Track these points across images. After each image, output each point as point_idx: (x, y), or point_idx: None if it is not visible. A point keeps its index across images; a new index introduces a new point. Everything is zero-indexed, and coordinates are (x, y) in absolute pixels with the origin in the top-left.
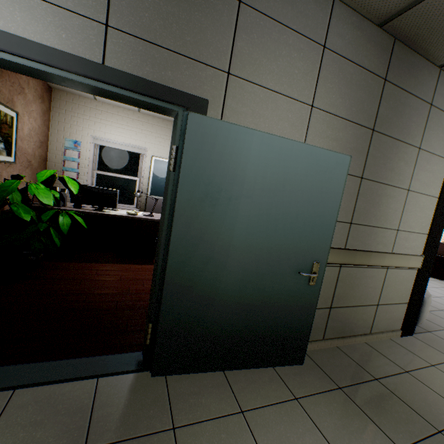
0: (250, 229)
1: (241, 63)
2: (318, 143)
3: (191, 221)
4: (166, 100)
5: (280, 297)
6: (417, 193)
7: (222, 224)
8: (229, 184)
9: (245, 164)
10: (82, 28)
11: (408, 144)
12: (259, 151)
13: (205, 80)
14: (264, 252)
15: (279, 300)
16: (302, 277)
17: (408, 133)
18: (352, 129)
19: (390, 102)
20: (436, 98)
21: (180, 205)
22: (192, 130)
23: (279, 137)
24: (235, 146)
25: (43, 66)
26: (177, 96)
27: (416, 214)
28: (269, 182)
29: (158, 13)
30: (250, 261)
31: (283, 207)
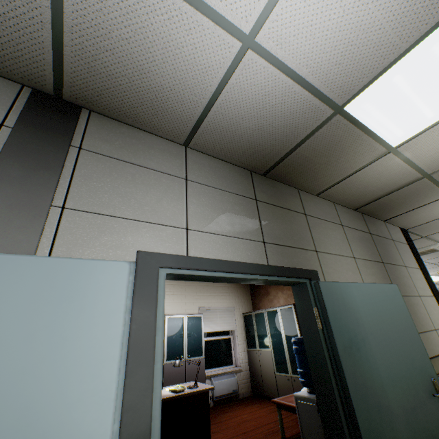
0: (385, 362)
1: (318, 244)
2: (368, 279)
3: (353, 369)
4: (300, 276)
5: (437, 431)
6: (423, 296)
7: (369, 364)
8: (357, 327)
9: (357, 308)
10: (255, 247)
11: (400, 265)
12: (358, 296)
13: (309, 258)
14: (402, 382)
15: (438, 435)
16: (435, 399)
17: (395, 259)
18: (375, 265)
19: (378, 244)
20: (392, 236)
21: (341, 356)
22: (324, 293)
23: (361, 283)
24: (347, 297)
25: (244, 275)
26: (304, 272)
27: (434, 312)
28: (374, 317)
29: (280, 229)
30: (401, 397)
31: (390, 335)
